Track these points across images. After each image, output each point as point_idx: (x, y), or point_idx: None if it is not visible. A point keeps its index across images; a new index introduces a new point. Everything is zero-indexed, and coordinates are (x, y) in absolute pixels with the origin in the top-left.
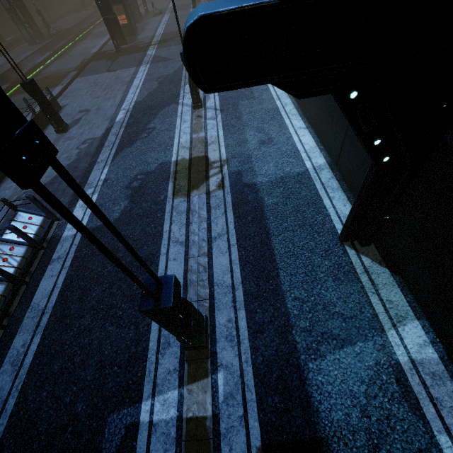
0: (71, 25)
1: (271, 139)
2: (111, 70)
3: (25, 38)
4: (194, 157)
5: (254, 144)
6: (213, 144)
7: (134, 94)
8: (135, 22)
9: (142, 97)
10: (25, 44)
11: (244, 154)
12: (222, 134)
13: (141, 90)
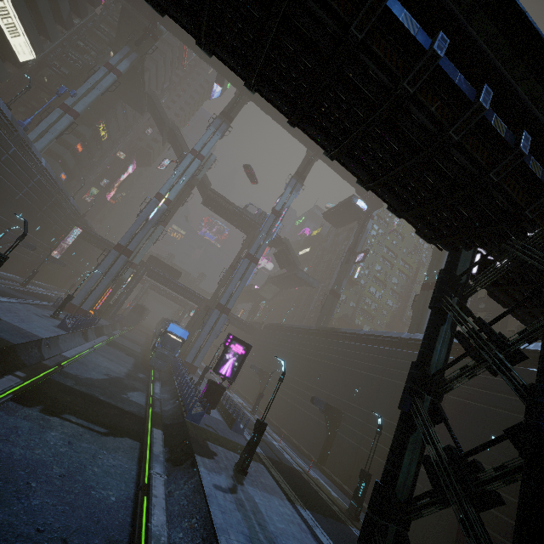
0: None
1: None
2: None
3: None
4: None
5: None
6: None
7: None
8: None
9: None
10: None
11: None
12: None
13: None
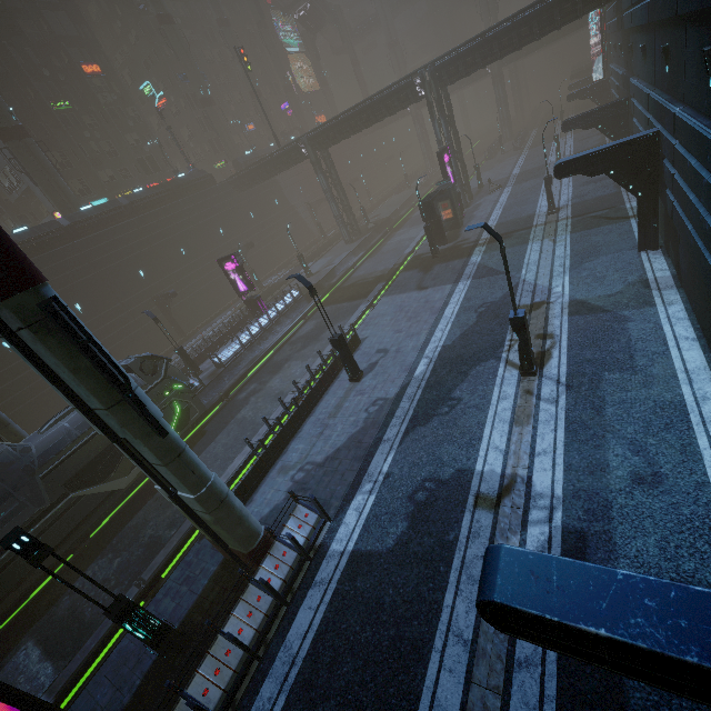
0: (390, 212)
1: (659, 476)
2: (422, 287)
3: (344, 239)
4: (509, 474)
5: (620, 479)
6: (543, 456)
7: (443, 332)
8: (462, 210)
9: (452, 339)
10: (343, 243)
11: (597, 496)
12: (562, 439)
13: (453, 327)
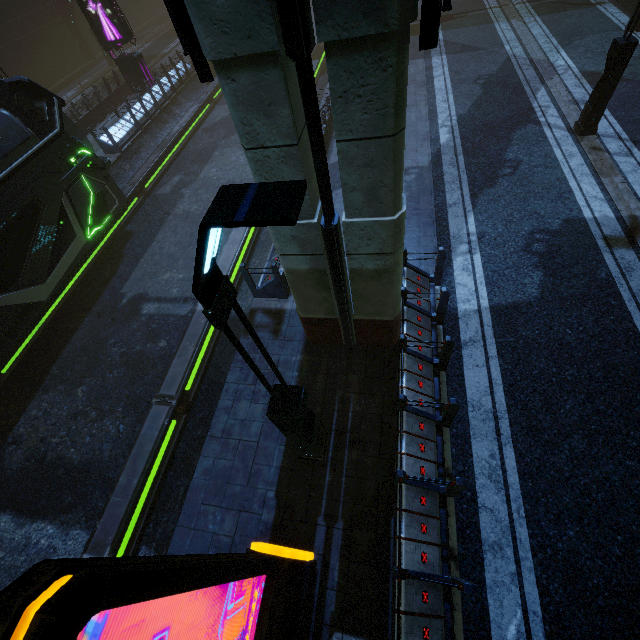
0: None
1: None
2: None
3: None
4: (627, 216)
5: None
6: None
7: (448, 103)
8: None
9: (465, 108)
10: None
11: None
12: None
13: (457, 98)
